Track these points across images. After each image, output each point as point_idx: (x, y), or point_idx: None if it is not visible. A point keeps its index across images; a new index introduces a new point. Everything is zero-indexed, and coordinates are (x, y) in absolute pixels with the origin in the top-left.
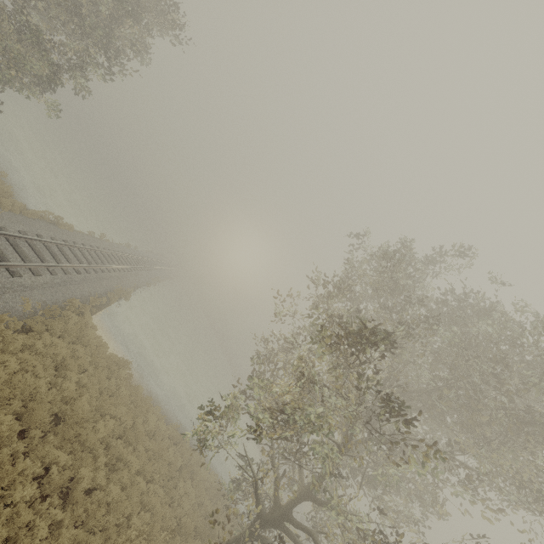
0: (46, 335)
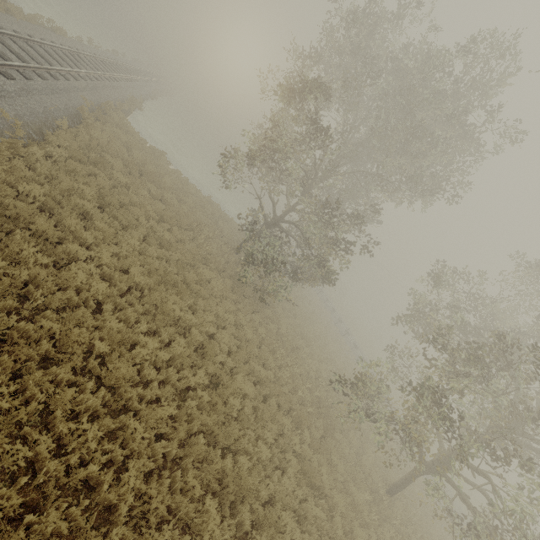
0: (108, 125)
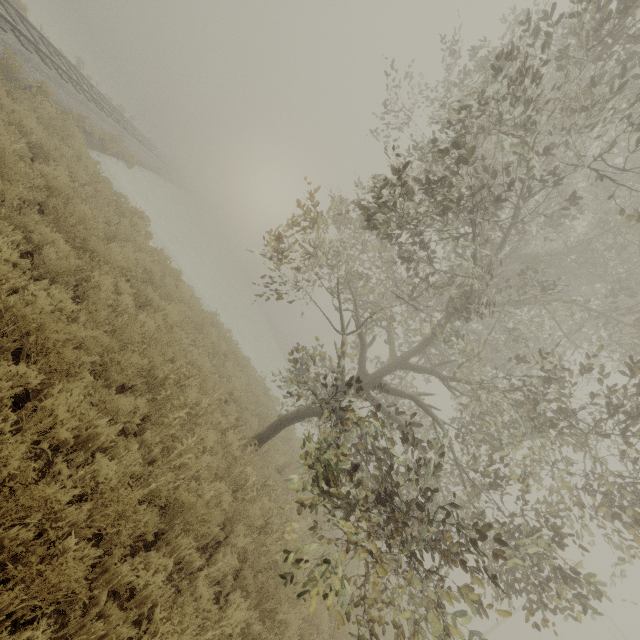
0: None
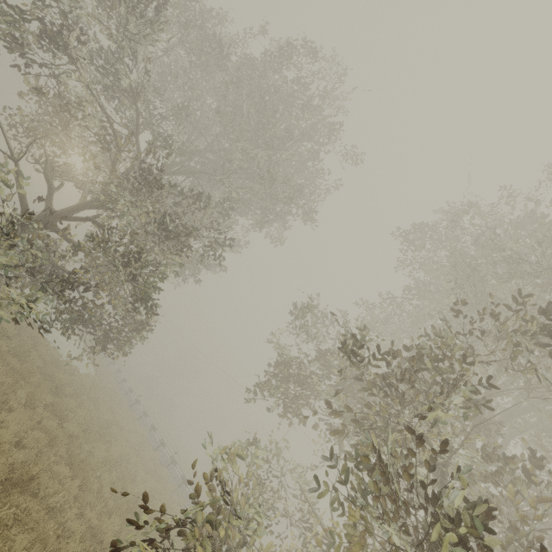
0: None
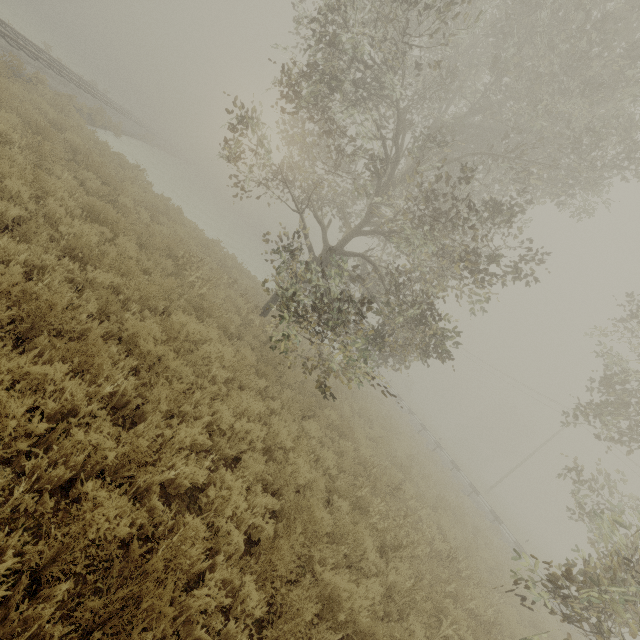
0: (18, 86)
